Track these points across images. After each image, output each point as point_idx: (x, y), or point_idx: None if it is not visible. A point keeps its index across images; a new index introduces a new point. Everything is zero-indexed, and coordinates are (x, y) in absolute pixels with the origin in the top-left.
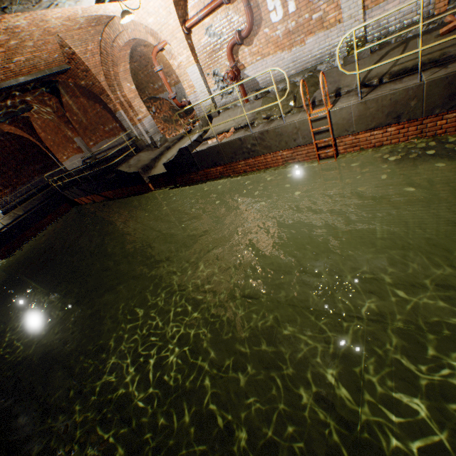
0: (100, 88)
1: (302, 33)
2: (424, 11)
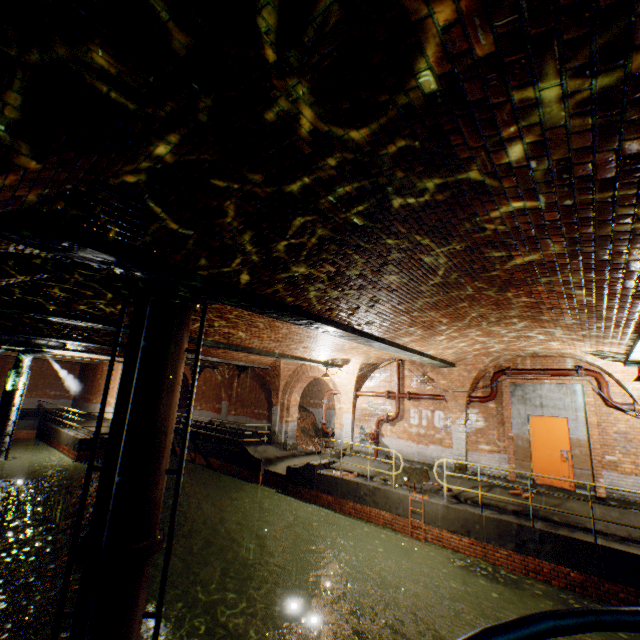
0: (277, 387)
1: (427, 439)
2: (503, 472)
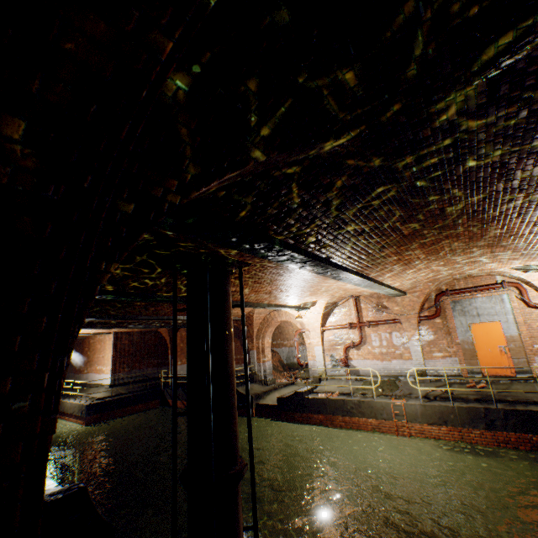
0: (251, 334)
1: (389, 356)
2: (456, 372)
